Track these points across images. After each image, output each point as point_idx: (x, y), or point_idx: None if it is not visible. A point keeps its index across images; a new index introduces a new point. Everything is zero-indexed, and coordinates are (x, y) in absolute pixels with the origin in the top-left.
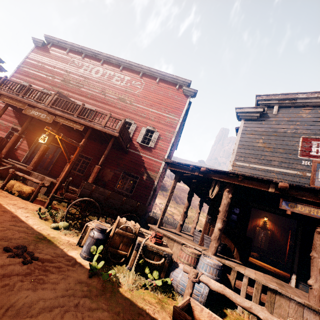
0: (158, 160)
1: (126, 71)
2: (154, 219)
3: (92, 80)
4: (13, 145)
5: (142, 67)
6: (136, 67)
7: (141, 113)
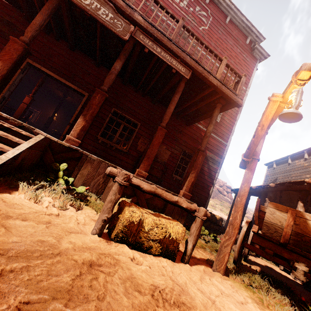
0: (223, 141)
1: None
2: (216, 216)
3: None
4: (10, 69)
5: None
6: None
7: (206, 66)
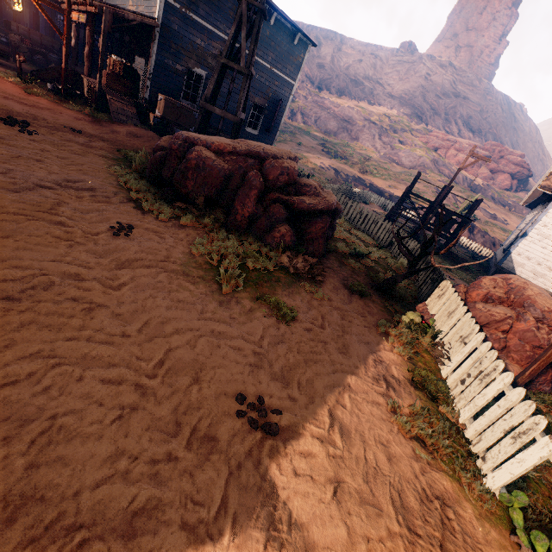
0: None
1: None
2: None
3: None
4: None
5: None
6: None
7: None
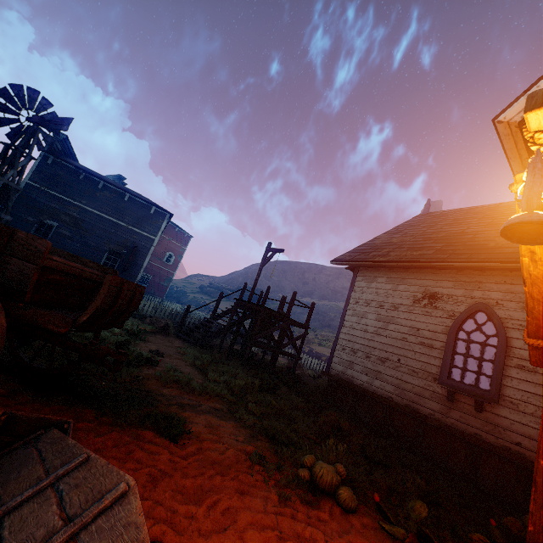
0: None
1: None
2: None
3: None
4: None
5: None
6: None
7: None
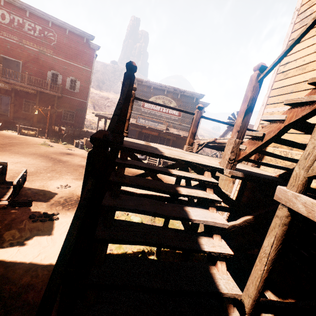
0: (84, 101)
1: (34, 18)
2: (89, 133)
3: (2, 27)
4: None
5: (49, 17)
6: (43, 15)
7: (62, 65)
